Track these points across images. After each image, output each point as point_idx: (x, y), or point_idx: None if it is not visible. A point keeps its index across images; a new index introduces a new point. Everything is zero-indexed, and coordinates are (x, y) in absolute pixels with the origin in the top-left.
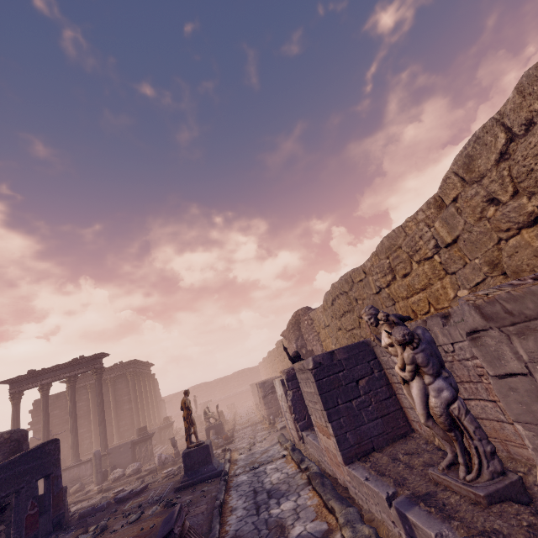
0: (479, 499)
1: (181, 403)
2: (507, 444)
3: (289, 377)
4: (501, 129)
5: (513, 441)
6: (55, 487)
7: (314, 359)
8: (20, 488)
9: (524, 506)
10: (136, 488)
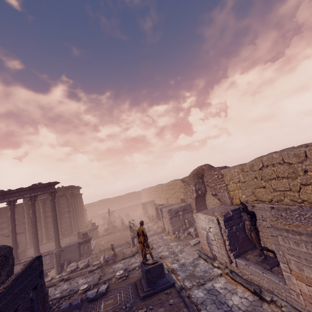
0: None
1: (139, 231)
2: None
3: (225, 219)
4: None
5: None
6: (41, 294)
7: None
8: (17, 306)
9: None
10: (95, 284)
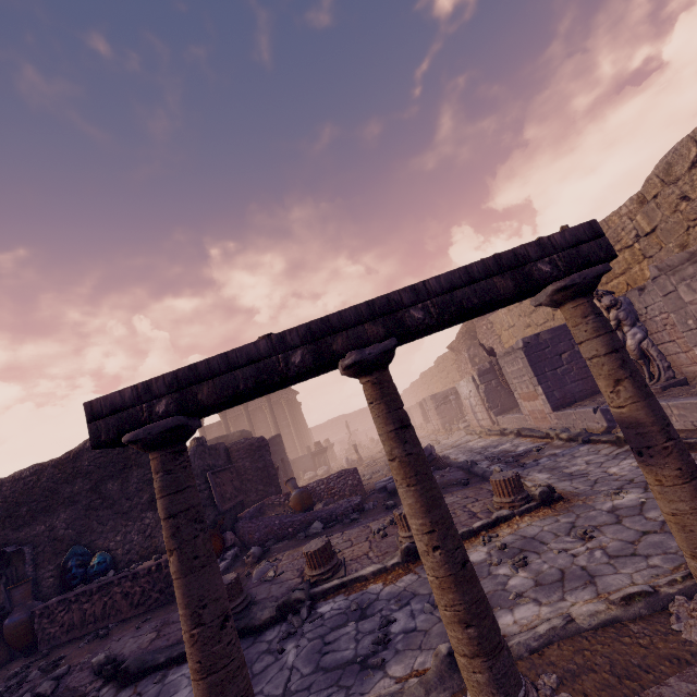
0: (657, 390)
1: None
2: (681, 368)
3: (480, 373)
4: (693, 145)
5: (685, 364)
6: (288, 468)
7: (523, 340)
8: (275, 462)
9: (684, 386)
10: None
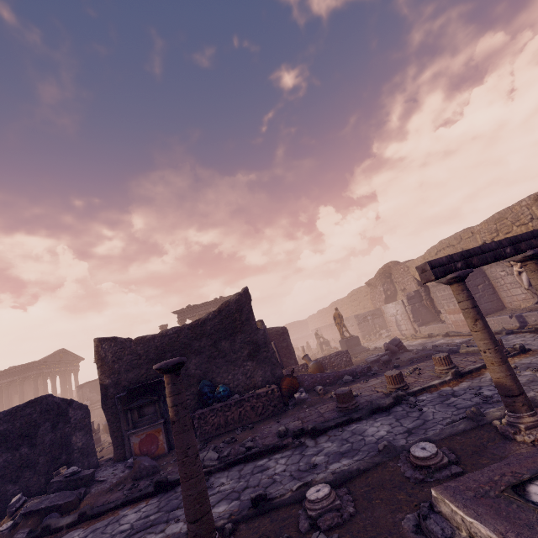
0: None
1: (335, 315)
2: None
3: (408, 298)
4: None
5: None
6: None
7: None
8: None
9: None
10: None
